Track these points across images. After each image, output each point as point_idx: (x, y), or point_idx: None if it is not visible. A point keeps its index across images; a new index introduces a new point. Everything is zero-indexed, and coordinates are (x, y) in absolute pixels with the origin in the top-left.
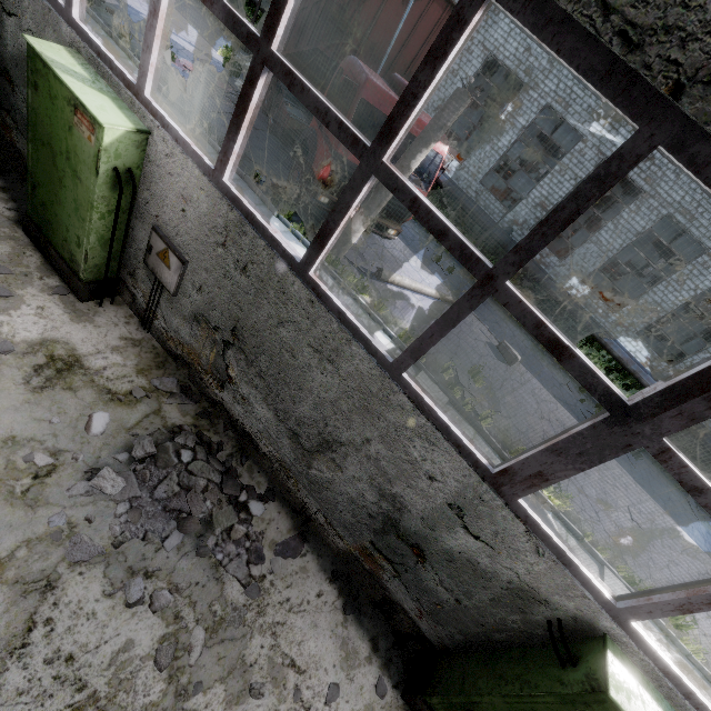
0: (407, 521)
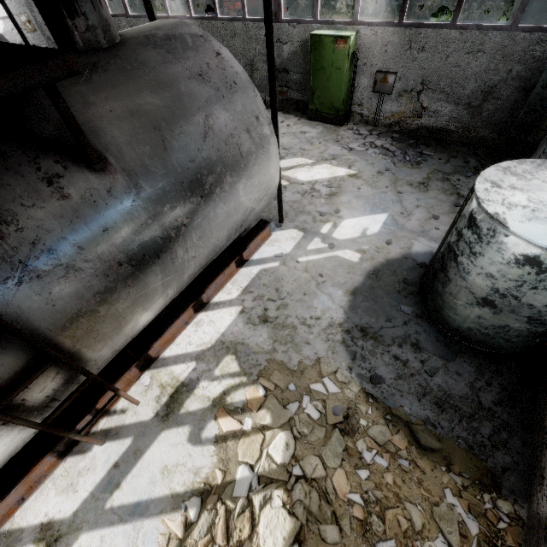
0: (277, 64)
